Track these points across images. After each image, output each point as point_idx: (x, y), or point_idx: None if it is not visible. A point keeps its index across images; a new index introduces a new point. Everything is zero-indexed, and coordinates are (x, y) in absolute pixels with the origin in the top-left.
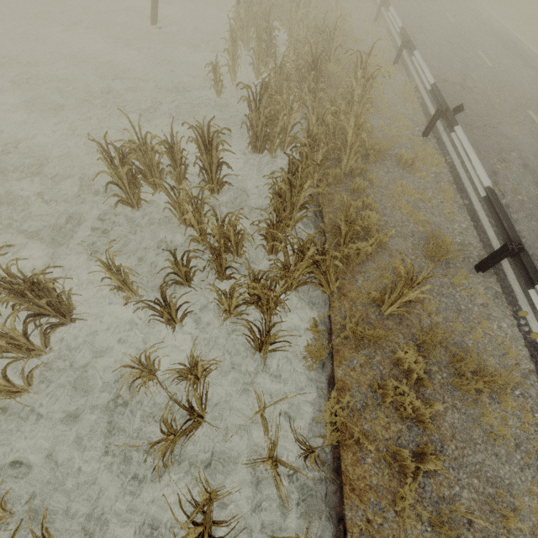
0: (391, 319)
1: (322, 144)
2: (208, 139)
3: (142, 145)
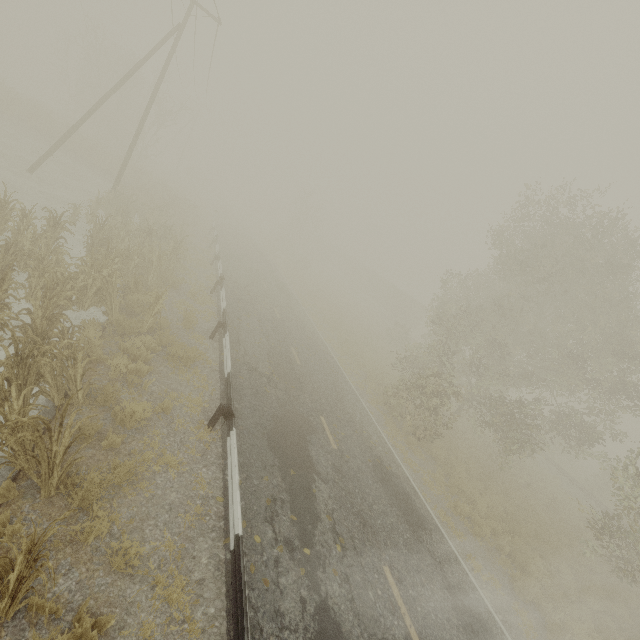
0: (147, 334)
1: (136, 257)
2: (59, 220)
3: (7, 204)
